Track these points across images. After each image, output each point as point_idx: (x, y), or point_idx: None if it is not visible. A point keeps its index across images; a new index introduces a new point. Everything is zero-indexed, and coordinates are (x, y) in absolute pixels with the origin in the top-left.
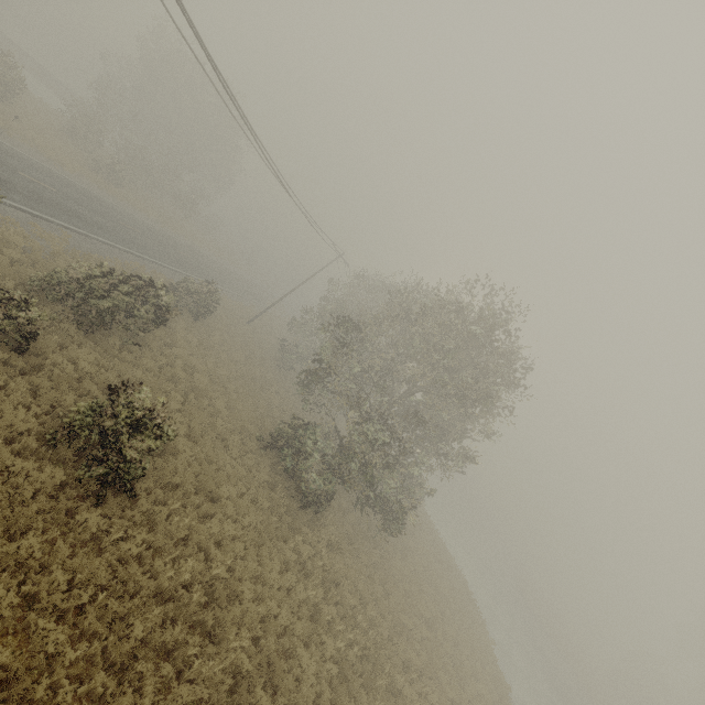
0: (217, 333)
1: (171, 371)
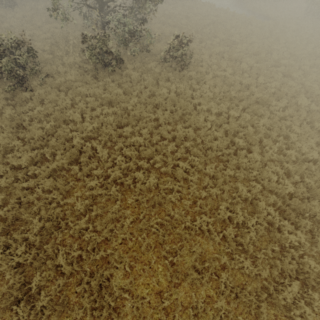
0: None
1: None
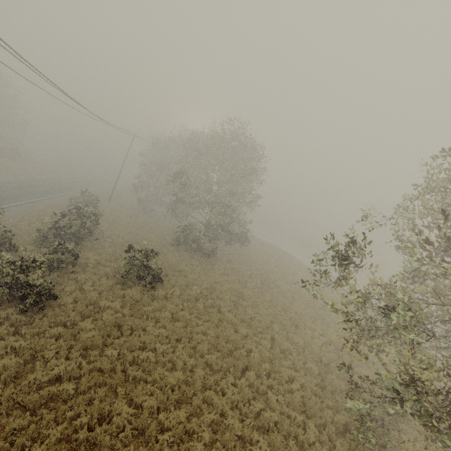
0: (107, 215)
1: (116, 242)
